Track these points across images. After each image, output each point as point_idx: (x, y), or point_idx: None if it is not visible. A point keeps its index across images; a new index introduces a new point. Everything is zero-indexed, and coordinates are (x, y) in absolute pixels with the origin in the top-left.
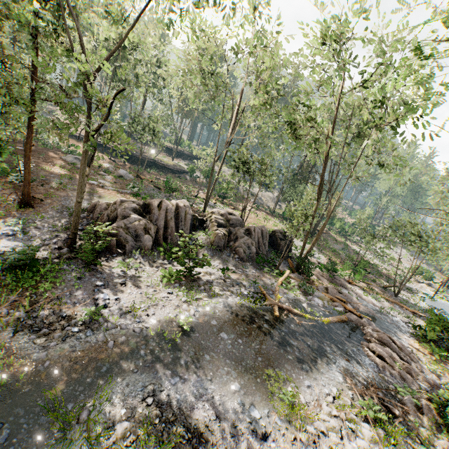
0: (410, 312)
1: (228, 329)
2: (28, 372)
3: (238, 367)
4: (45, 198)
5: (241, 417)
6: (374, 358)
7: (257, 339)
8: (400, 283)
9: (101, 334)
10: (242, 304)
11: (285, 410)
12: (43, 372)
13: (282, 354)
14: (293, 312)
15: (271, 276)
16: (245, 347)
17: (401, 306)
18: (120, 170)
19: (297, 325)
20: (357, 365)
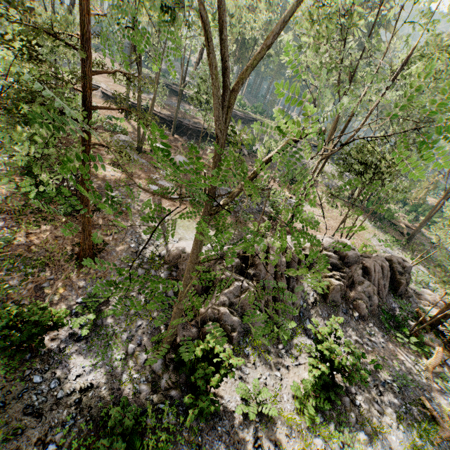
0: None
1: None
2: None
3: None
4: (108, 239)
5: None
6: None
7: None
8: None
9: None
10: (413, 446)
11: None
12: None
13: None
14: None
15: (405, 346)
16: None
17: None
18: (178, 158)
19: None
20: None
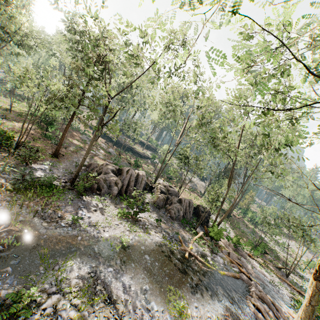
0: (297, 292)
1: (151, 254)
2: (35, 237)
3: (151, 277)
4: (65, 155)
5: (145, 305)
6: (253, 309)
7: (168, 266)
8: (294, 269)
9: (76, 231)
10: (164, 243)
11: (175, 313)
12: (42, 239)
13: (183, 281)
14: (199, 260)
15: (190, 234)
16: (159, 268)
17: (289, 285)
18: (110, 149)
19: (200, 268)
20: (238, 309)
